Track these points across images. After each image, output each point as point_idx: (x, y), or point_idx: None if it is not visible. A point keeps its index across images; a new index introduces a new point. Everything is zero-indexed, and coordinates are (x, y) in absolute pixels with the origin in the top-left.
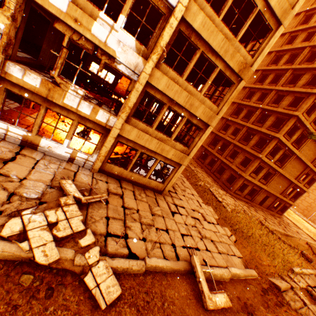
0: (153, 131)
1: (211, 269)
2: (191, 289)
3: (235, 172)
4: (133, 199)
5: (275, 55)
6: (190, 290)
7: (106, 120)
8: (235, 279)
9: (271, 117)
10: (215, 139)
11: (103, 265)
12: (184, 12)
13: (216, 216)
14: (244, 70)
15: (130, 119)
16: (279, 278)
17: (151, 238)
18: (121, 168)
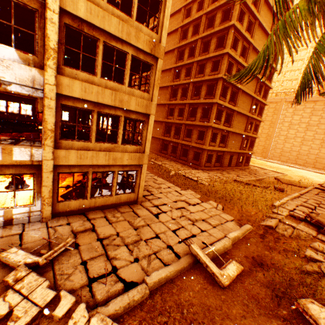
0: (94, 144)
1: (213, 247)
2: (203, 278)
3: (197, 148)
4: (107, 225)
5: (181, 30)
6: (203, 279)
7: (30, 156)
8: (237, 242)
9: (203, 87)
10: (167, 127)
11: (97, 320)
12: (60, 2)
13: (198, 195)
14: (156, 49)
15: (60, 142)
16: (268, 218)
17: (144, 254)
18: (79, 200)
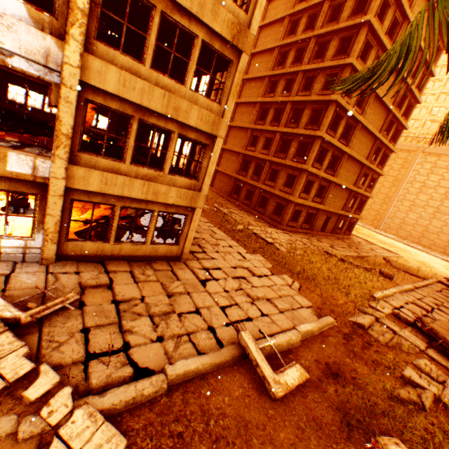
0: (129, 167)
1: (272, 339)
2: (248, 380)
3: (281, 199)
4: (131, 284)
5: (289, 21)
6: (248, 383)
7: (32, 169)
8: (309, 338)
9: (305, 111)
10: (245, 162)
11: (84, 414)
12: None
13: (269, 264)
14: (241, 36)
15: (78, 156)
16: (361, 313)
17: (173, 332)
18: (97, 243)
